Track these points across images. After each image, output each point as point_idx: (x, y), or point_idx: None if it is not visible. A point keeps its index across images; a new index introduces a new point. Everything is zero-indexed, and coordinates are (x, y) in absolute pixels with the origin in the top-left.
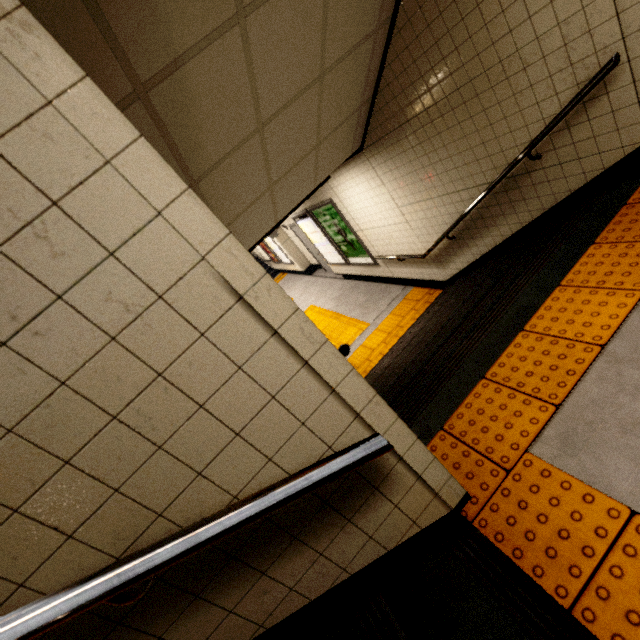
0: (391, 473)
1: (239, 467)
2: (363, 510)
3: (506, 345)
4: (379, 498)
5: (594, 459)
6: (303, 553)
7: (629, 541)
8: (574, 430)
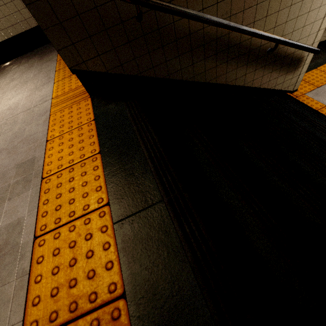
0: (299, 68)
1: (295, 37)
2: (289, 73)
3: (308, 71)
4: (293, 73)
5: (322, 98)
6: (277, 74)
7: (322, 110)
8: (320, 92)
